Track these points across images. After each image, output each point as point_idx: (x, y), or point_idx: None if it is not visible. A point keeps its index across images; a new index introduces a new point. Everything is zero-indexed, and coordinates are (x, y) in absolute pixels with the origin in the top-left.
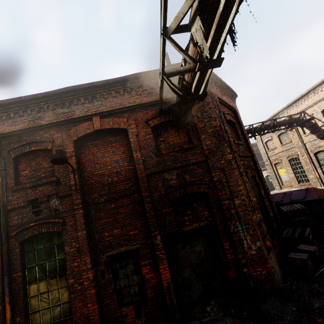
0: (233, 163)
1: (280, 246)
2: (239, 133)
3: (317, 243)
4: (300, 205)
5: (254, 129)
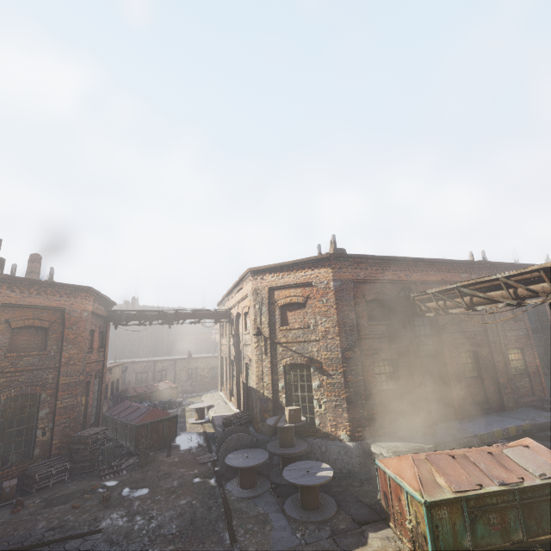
0: None
1: (19, 477)
2: (52, 338)
3: (76, 476)
4: (98, 431)
5: (167, 316)
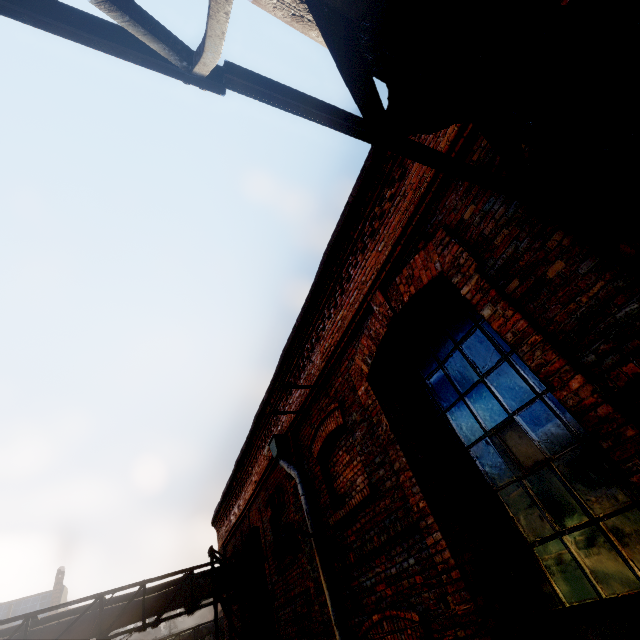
0: None
1: None
2: None
3: None
4: None
5: None
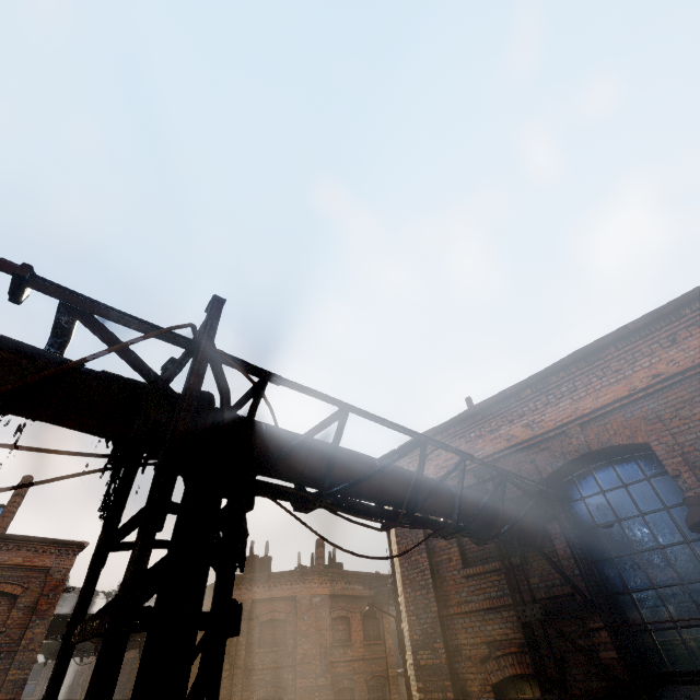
0: (226, 681)
1: None
2: (289, 631)
3: None
4: None
5: None
